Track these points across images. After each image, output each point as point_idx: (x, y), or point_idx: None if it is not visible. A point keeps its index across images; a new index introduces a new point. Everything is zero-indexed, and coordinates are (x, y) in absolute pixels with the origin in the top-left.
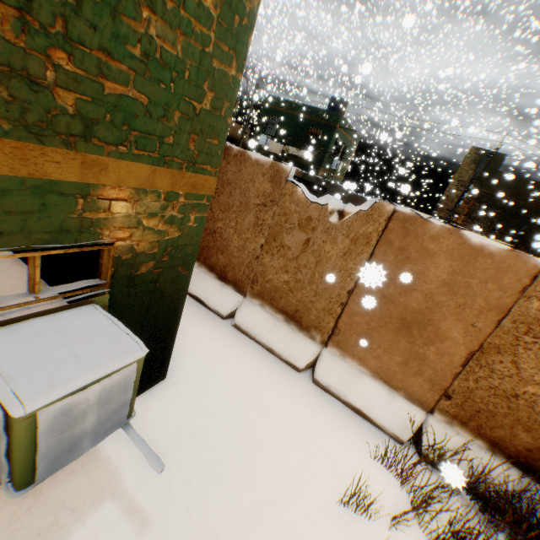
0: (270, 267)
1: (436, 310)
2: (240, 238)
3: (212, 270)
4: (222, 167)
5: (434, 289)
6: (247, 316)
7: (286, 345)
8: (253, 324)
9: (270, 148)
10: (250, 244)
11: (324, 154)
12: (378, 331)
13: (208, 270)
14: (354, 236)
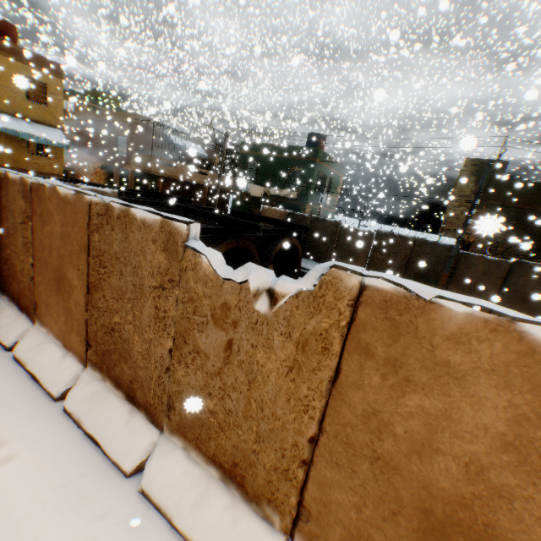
0: (186, 385)
1: (500, 505)
2: (141, 339)
3: (118, 386)
4: (107, 236)
5: (484, 455)
6: (160, 474)
7: (221, 537)
8: (169, 490)
9: (251, 193)
10: (155, 348)
11: (308, 190)
12: (380, 526)
13: (114, 386)
14: (300, 337)
